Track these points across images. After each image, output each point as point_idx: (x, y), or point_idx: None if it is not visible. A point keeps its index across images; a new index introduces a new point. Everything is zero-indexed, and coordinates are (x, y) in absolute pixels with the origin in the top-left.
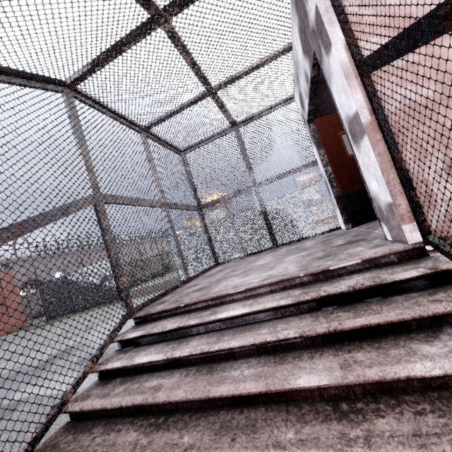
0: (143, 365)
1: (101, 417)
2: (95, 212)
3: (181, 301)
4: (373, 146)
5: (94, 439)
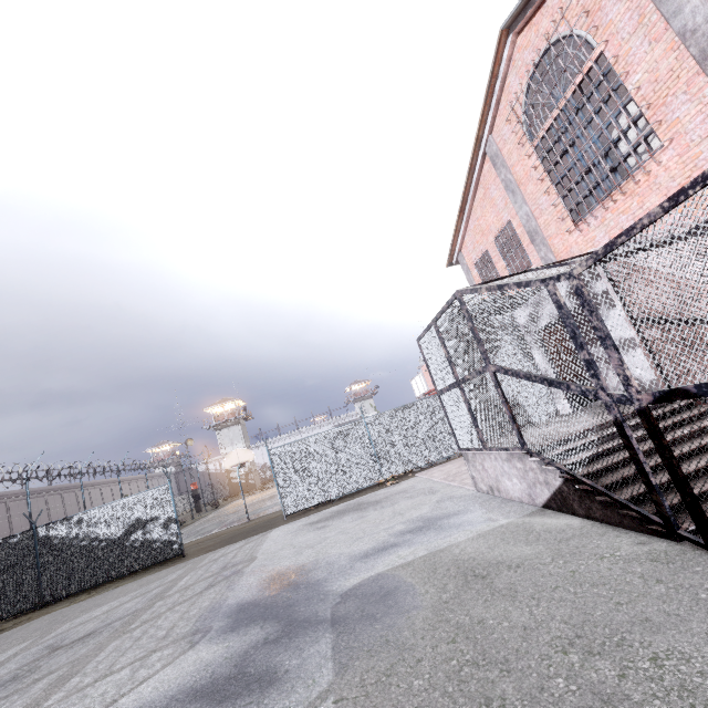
0: (589, 458)
1: (597, 476)
2: (494, 376)
3: (562, 436)
4: (643, 353)
5: (616, 474)
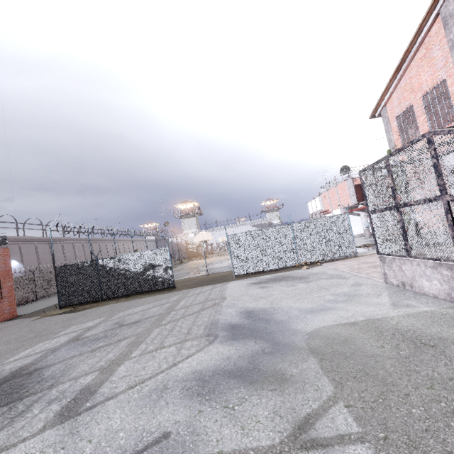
0: None
1: None
2: (448, 204)
3: None
4: None
5: None
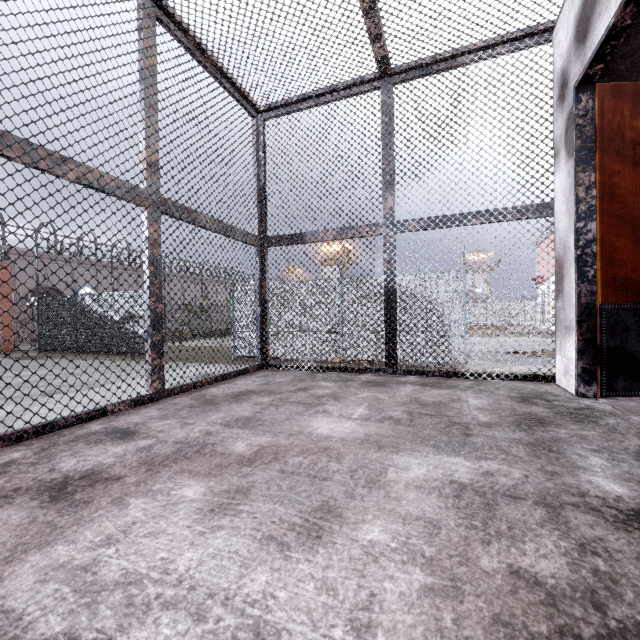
0: None
1: None
2: None
3: None
4: None
5: None
